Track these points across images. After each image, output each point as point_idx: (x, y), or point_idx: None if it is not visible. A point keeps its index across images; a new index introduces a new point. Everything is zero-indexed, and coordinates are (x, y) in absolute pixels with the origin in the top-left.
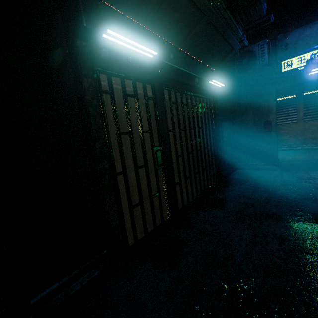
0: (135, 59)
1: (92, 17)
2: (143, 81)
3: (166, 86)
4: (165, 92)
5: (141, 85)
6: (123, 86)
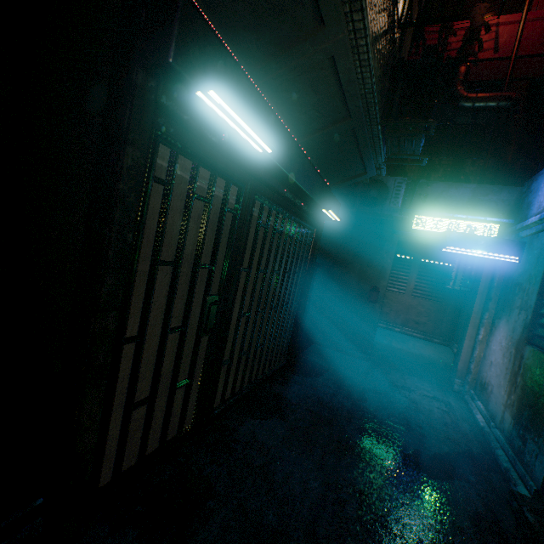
0: (231, 140)
1: (189, 52)
2: (229, 178)
3: (261, 196)
4: (256, 203)
5: (222, 182)
6: (194, 179)
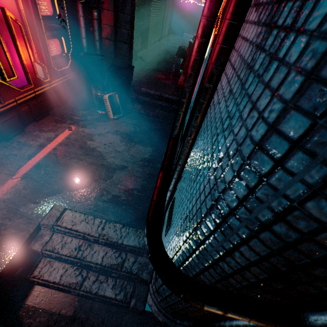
0: None
1: None
2: None
3: None
4: None
5: None
6: None
